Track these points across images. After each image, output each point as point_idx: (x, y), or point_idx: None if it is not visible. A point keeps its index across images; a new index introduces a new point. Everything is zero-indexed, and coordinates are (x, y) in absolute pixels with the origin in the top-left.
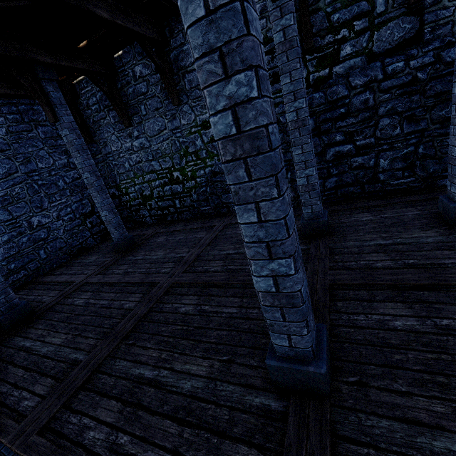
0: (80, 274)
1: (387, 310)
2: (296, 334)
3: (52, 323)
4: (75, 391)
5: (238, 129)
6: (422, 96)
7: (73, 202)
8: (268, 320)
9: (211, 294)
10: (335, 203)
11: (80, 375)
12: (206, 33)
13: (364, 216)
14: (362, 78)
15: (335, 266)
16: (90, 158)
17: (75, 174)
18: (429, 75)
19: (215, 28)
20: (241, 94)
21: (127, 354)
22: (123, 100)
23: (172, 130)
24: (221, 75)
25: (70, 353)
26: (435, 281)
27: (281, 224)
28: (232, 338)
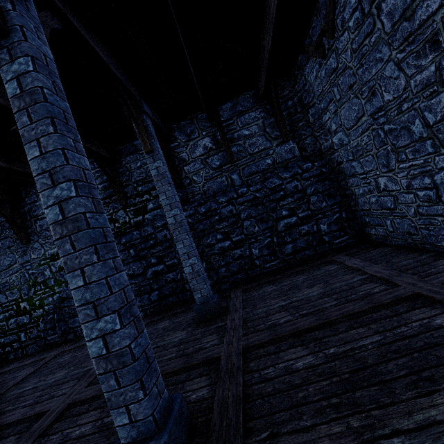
0: None
1: (84, 420)
2: None
3: None
4: None
5: None
6: (195, 232)
7: None
8: None
9: None
10: (160, 313)
11: None
12: None
13: (164, 324)
14: (161, 222)
15: (96, 381)
16: None
17: None
18: (195, 220)
19: None
20: None
21: None
22: None
23: (22, 263)
24: None
25: None
26: None
27: None
28: None
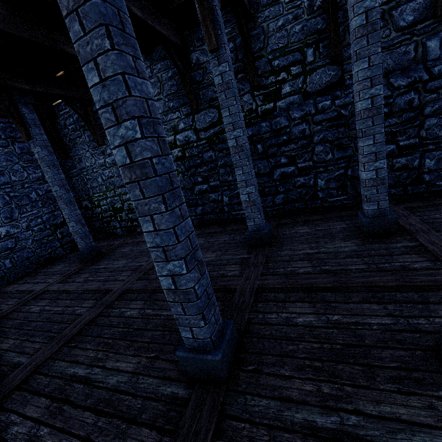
0: (43, 283)
1: (295, 309)
2: (196, 326)
3: (4, 330)
4: (9, 391)
5: (131, 160)
6: (346, 128)
7: (44, 213)
8: (174, 314)
9: (156, 299)
10: (283, 217)
11: (18, 376)
12: (102, 93)
13: (302, 229)
14: (299, 112)
15: (267, 272)
16: (60, 173)
17: (49, 187)
18: (351, 112)
19: (107, 90)
20: (130, 135)
21: (67, 355)
22: (98, 122)
23: None
24: (115, 121)
25: (14, 357)
26: (338, 283)
27: (171, 232)
28: (164, 337)
